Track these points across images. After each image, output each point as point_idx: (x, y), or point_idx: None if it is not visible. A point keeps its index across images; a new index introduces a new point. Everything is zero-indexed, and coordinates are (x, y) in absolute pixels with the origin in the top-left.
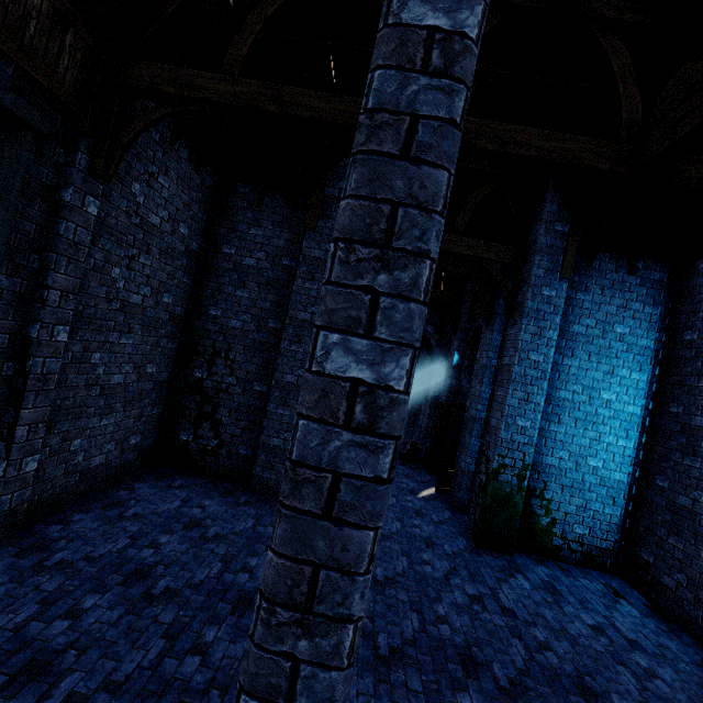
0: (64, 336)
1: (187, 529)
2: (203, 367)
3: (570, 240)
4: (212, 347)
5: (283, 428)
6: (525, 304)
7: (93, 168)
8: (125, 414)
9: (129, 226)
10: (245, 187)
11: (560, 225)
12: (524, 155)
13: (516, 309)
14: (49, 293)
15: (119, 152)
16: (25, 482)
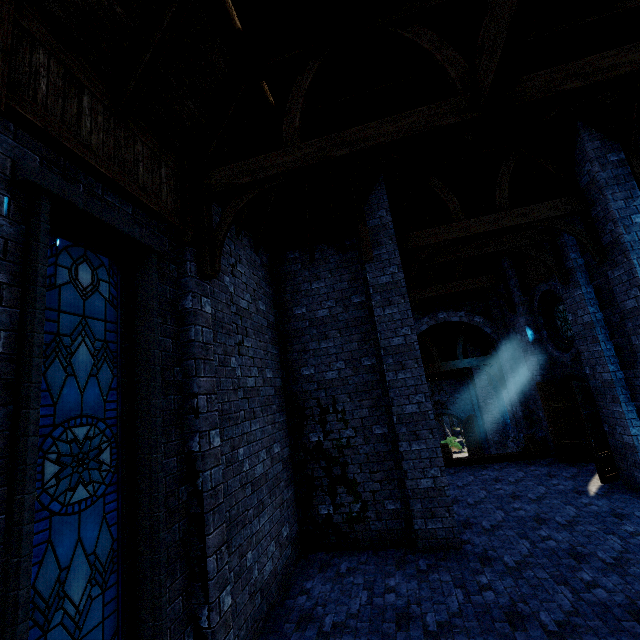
0: (217, 440)
1: (403, 628)
2: (316, 429)
3: (634, 162)
4: (318, 406)
5: (427, 465)
6: (622, 240)
7: (202, 271)
8: (272, 505)
9: (230, 316)
10: (294, 252)
11: (613, 155)
12: (618, 75)
13: (609, 250)
14: (198, 400)
15: (218, 248)
16: (226, 625)
